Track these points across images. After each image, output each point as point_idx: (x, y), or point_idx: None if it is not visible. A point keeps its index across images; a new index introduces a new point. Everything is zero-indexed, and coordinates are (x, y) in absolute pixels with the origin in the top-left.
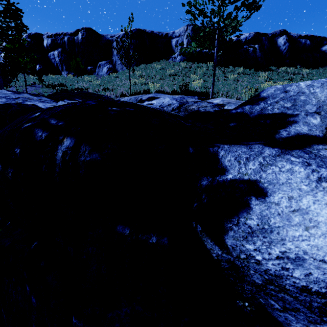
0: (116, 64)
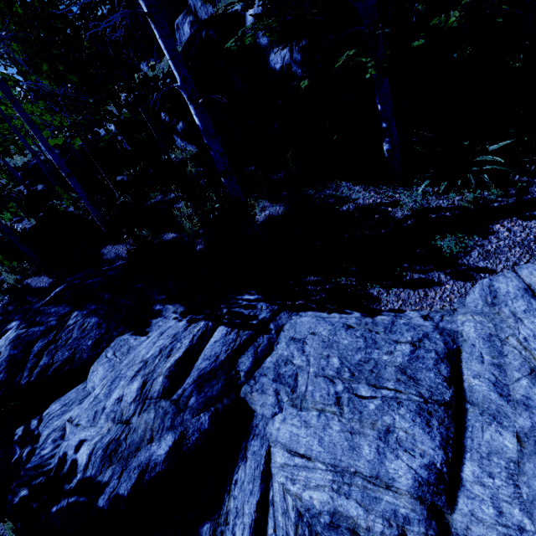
0: (197, 9)
